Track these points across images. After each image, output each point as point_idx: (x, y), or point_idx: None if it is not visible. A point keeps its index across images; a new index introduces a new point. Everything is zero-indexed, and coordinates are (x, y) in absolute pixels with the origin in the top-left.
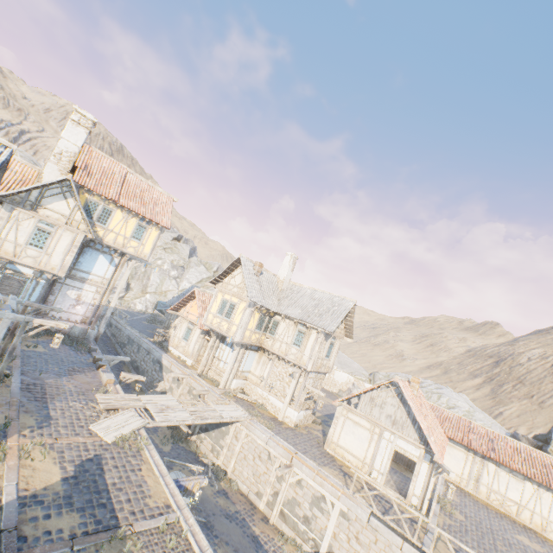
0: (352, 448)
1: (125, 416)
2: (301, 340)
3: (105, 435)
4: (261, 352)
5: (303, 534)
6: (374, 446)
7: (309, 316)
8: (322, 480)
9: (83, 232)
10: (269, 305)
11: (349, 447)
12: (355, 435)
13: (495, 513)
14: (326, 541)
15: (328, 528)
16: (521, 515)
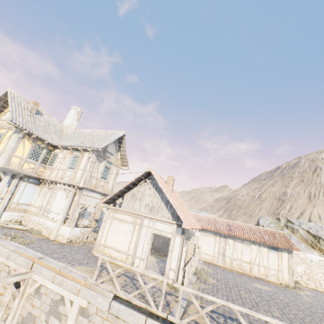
0: (117, 245)
1: None
2: (76, 163)
3: None
4: (42, 184)
5: None
6: (136, 236)
7: (83, 143)
8: (62, 278)
9: None
10: (43, 136)
11: (115, 244)
12: (120, 232)
13: (237, 274)
14: None
15: None
16: (253, 270)
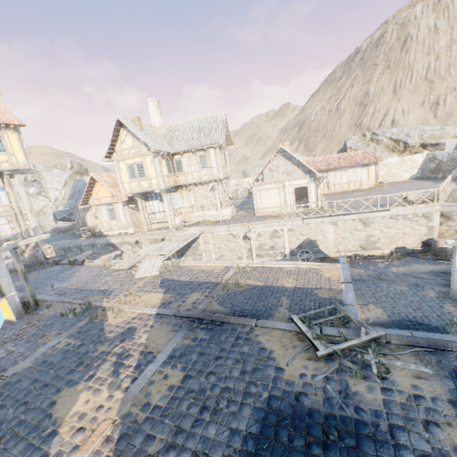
0: (271, 204)
1: (146, 263)
2: (205, 162)
3: (151, 274)
4: (180, 190)
5: (274, 254)
6: (283, 194)
7: (201, 141)
8: (271, 224)
9: None
10: (167, 150)
11: (269, 205)
12: (270, 196)
13: (341, 193)
14: (287, 248)
15: (285, 241)
16: (350, 187)
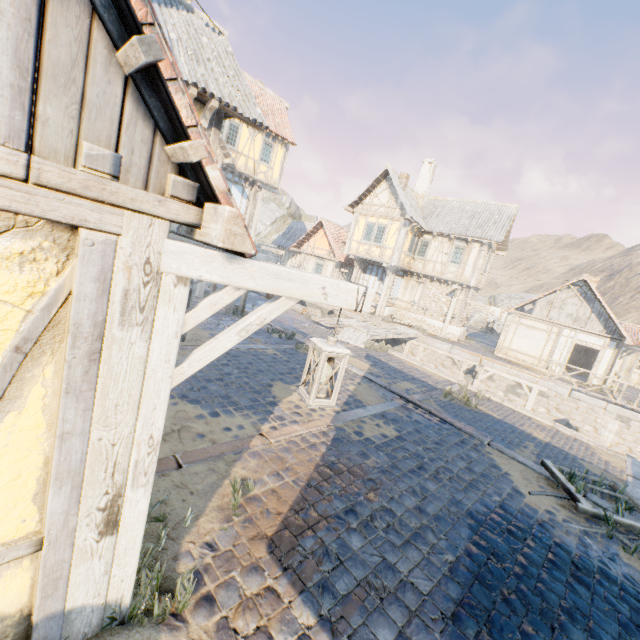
0: (526, 350)
1: (350, 331)
2: (460, 256)
3: (354, 343)
4: (408, 277)
5: None
6: (551, 344)
7: (468, 230)
8: (517, 372)
9: (218, 157)
10: (421, 223)
11: (523, 349)
12: (529, 338)
13: None
14: None
15: (526, 406)
16: None
